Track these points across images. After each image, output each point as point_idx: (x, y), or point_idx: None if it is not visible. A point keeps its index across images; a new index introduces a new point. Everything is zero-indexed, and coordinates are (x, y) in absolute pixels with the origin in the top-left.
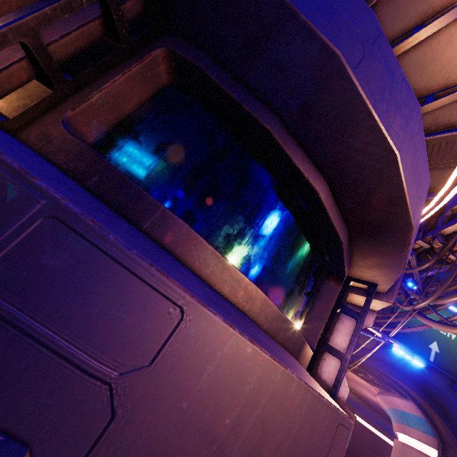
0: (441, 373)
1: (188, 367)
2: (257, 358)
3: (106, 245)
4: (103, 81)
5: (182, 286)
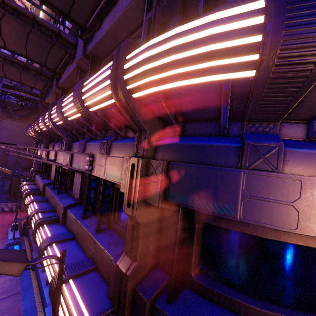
0: None
1: None
2: None
3: None
4: (191, 251)
5: None
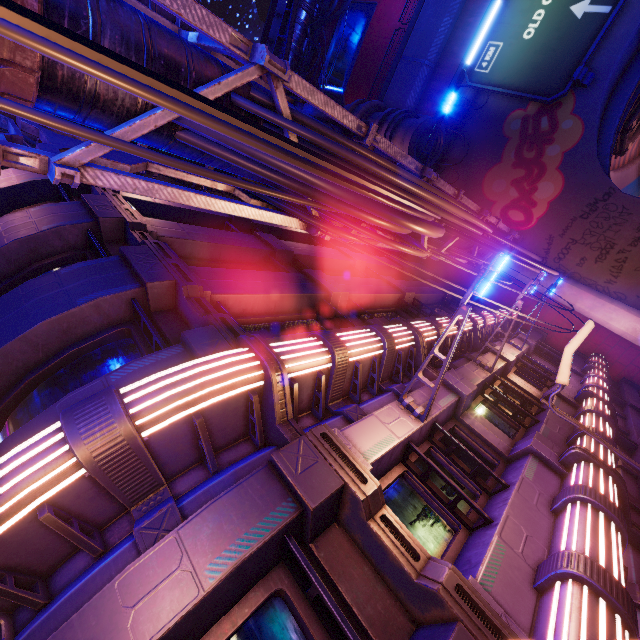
0: None
1: None
2: None
3: None
4: None
5: None
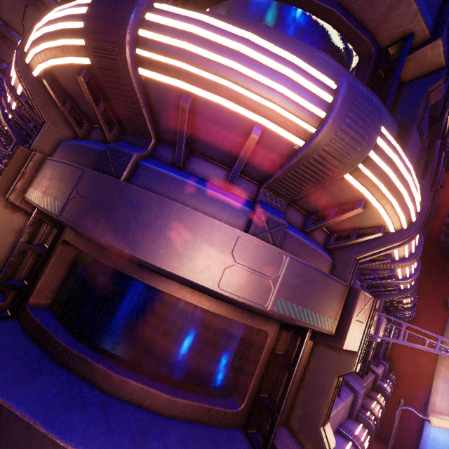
0: None
1: (5, 436)
2: (37, 433)
3: None
4: (41, 275)
5: (3, 400)
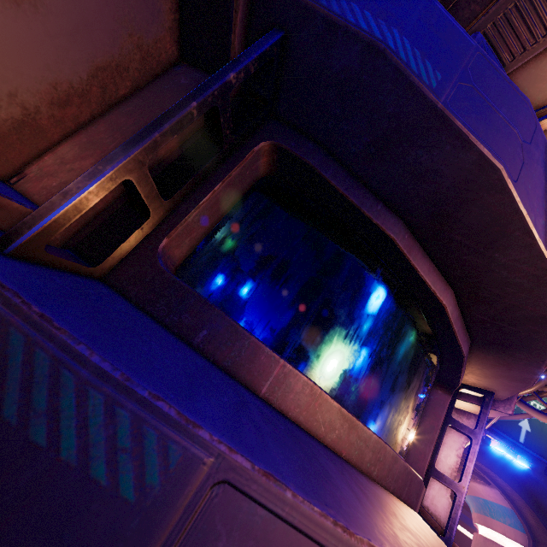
0: (533, 457)
1: None
2: None
3: (285, 508)
4: (200, 194)
5: (366, 540)
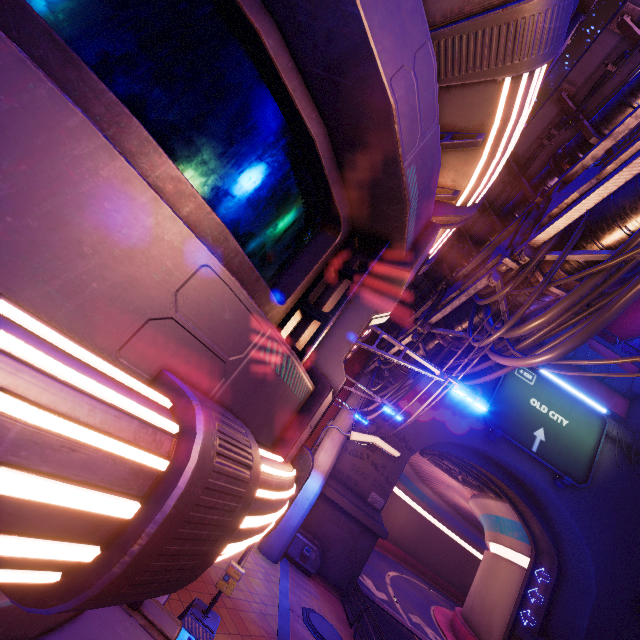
0: (544, 466)
1: None
2: None
3: None
4: None
5: None
